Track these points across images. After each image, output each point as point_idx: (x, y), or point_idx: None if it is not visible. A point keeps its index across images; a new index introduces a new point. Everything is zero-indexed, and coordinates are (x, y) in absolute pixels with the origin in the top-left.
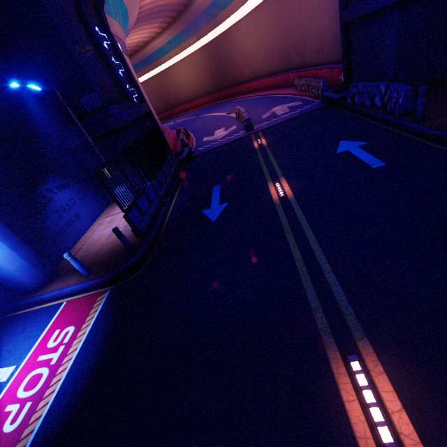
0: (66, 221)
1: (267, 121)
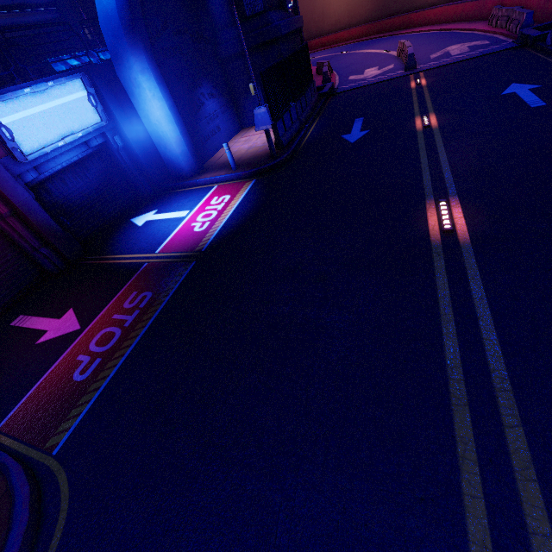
0: (211, 129)
1: (434, 62)
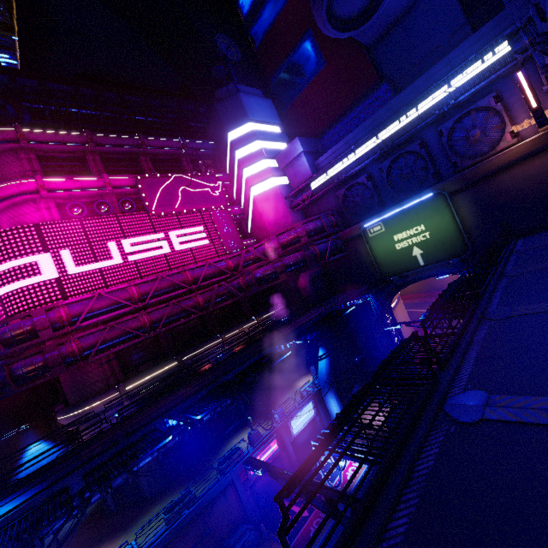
0: None
1: None
